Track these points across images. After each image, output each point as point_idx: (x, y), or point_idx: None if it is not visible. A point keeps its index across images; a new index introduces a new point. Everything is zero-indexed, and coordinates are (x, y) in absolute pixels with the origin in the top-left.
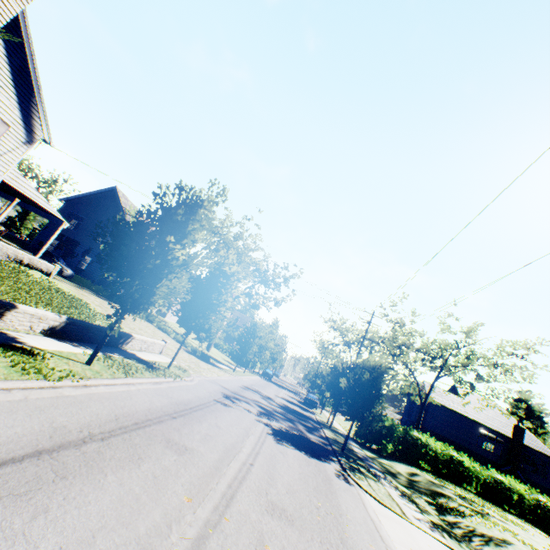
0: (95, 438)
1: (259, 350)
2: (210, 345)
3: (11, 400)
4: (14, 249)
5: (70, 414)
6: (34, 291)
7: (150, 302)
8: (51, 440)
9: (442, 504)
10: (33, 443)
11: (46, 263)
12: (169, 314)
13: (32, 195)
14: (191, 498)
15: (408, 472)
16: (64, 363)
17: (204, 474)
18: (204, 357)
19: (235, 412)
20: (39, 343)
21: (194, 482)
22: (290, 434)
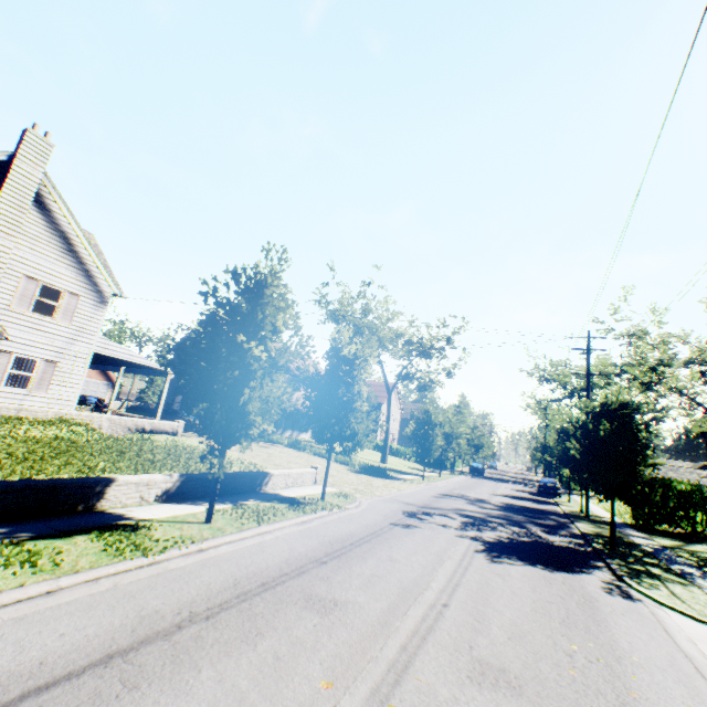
0: (197, 619)
1: (448, 441)
2: (384, 456)
3: (94, 593)
4: (132, 420)
5: (169, 593)
6: (158, 457)
7: (246, 424)
8: (132, 635)
9: None
10: (105, 645)
11: (168, 422)
12: None
13: (127, 357)
14: (332, 681)
15: None
16: (176, 528)
17: (361, 638)
18: (378, 471)
19: (421, 532)
20: (150, 513)
21: (342, 654)
22: (516, 543)
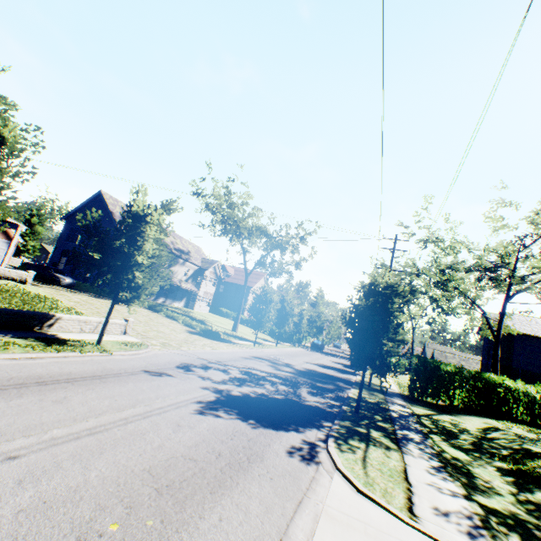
0: None
1: (285, 318)
2: (235, 325)
3: None
4: None
5: None
6: None
7: None
8: None
9: (529, 471)
10: None
11: (16, 271)
12: (197, 305)
13: None
14: None
15: (482, 427)
16: None
17: None
18: (214, 335)
19: (164, 381)
20: None
21: None
22: (261, 399)
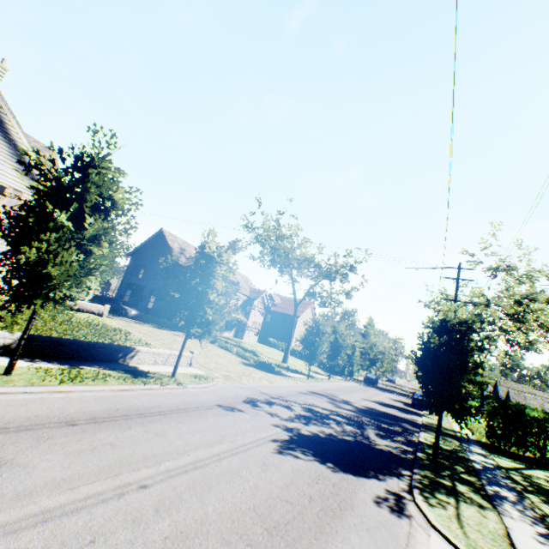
0: None
1: (338, 350)
2: (285, 357)
3: None
4: None
5: None
6: (61, 327)
7: (45, 286)
8: None
9: None
10: None
11: (95, 305)
12: (246, 335)
13: None
14: None
15: None
16: None
17: None
18: (267, 367)
19: (237, 416)
20: None
21: None
22: (331, 440)
